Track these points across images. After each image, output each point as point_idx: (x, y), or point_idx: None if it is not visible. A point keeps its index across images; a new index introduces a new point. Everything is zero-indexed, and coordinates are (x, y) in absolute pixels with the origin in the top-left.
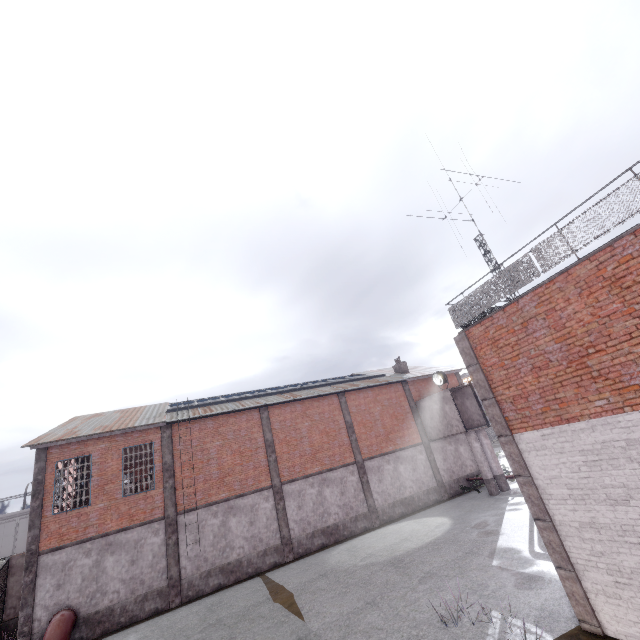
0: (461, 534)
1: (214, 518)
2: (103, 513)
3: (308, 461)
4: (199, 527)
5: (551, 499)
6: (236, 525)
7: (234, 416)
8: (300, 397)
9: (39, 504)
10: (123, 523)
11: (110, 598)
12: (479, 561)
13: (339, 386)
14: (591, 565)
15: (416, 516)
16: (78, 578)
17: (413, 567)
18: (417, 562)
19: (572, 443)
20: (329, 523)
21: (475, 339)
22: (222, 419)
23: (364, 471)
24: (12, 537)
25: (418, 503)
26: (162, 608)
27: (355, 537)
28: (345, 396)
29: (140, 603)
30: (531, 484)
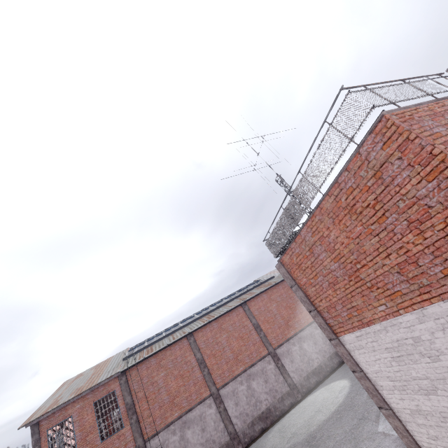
0: (356, 397)
1: (174, 435)
2: None
3: (233, 365)
4: (164, 447)
5: (383, 390)
6: (192, 435)
7: (169, 349)
8: (213, 318)
9: None
10: None
11: None
12: (368, 428)
13: (241, 298)
14: (433, 447)
15: (326, 382)
16: None
17: (322, 444)
18: (325, 437)
19: (377, 342)
20: (262, 409)
21: (287, 265)
22: (161, 354)
23: (277, 358)
24: None
25: (326, 369)
26: None
27: (285, 415)
28: (247, 304)
29: None
30: (365, 378)
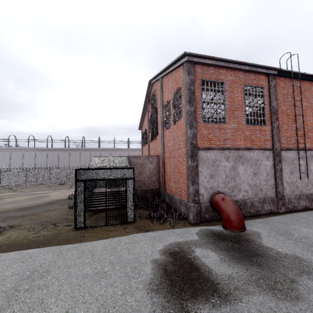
0: None
1: (301, 160)
2: (234, 132)
3: None
4: (293, 163)
5: None
6: None
7: None
8: None
9: (194, 110)
10: (247, 144)
11: (242, 194)
12: None
13: None
14: None
15: None
16: (222, 174)
17: None
18: None
19: None
20: None
21: None
22: (306, 85)
23: None
24: (78, 158)
25: None
26: (273, 211)
27: None
28: None
29: (261, 203)
30: None
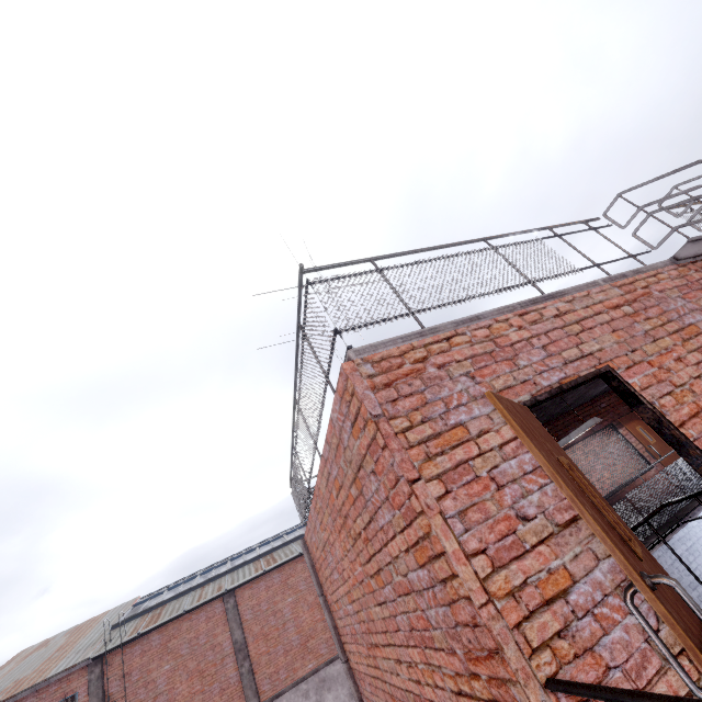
0: None
1: None
2: None
3: (297, 657)
4: None
5: None
6: None
7: (189, 618)
8: (273, 565)
9: None
10: None
11: None
12: None
13: None
14: None
15: None
16: None
17: None
18: None
19: None
20: None
21: (311, 553)
22: (172, 627)
23: None
24: None
25: None
26: None
27: None
28: None
29: None
30: None
